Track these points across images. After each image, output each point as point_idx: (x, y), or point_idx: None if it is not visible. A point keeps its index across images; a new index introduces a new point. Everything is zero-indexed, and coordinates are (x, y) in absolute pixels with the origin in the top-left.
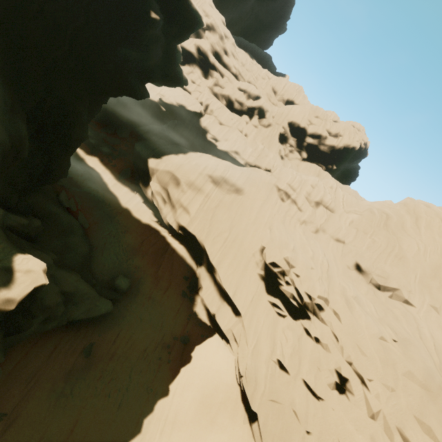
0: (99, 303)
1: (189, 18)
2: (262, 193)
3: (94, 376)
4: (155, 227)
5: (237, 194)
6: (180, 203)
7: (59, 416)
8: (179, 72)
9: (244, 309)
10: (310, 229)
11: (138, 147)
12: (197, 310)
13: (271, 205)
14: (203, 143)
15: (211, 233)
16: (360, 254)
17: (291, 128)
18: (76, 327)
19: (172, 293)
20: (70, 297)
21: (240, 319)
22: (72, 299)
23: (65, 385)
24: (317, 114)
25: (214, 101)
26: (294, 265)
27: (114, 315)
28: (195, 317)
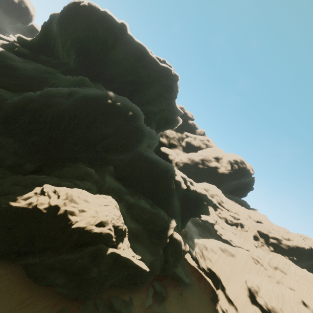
0: (185, 277)
1: (212, 202)
2: (244, 258)
3: (183, 304)
4: (197, 268)
5: (232, 257)
6: (208, 257)
7: (176, 307)
8: (209, 212)
9: (240, 307)
10: (273, 280)
11: (189, 234)
12: (218, 308)
13: (249, 264)
14: (215, 236)
15: (222, 271)
16: (302, 294)
17: (259, 233)
18: (178, 283)
19: (206, 296)
20: (179, 270)
21: (239, 312)
22: (180, 271)
23: (176, 300)
24: (273, 228)
25: (219, 219)
26: (260, 287)
27: (187, 289)
28: (217, 311)
